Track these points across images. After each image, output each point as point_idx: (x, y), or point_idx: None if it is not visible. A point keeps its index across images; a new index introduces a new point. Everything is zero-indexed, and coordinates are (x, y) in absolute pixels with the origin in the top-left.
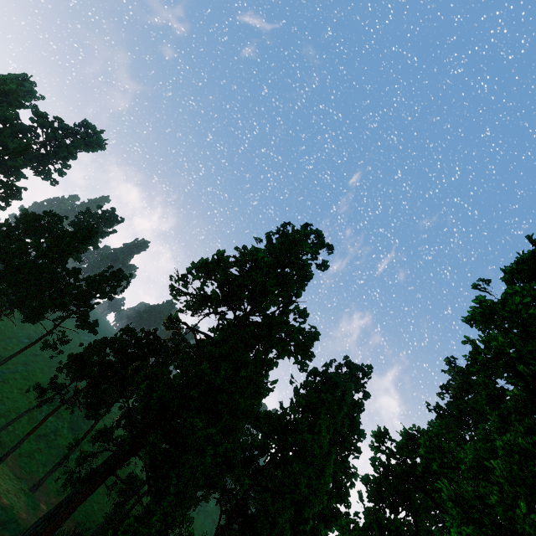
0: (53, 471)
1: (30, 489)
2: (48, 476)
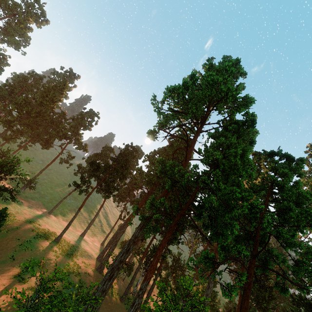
0: (89, 226)
1: (81, 236)
2: (88, 229)
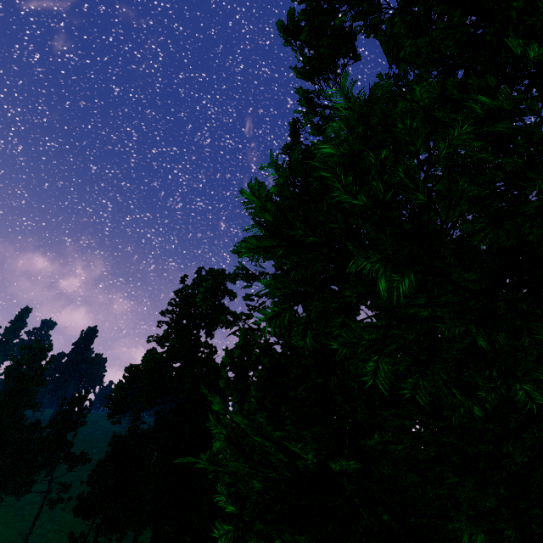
0: None
1: None
2: None
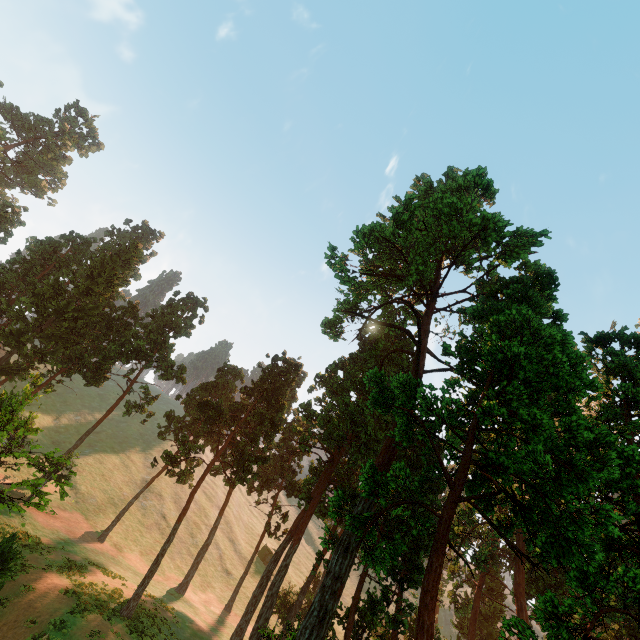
0: (198, 563)
1: (178, 591)
2: (194, 570)
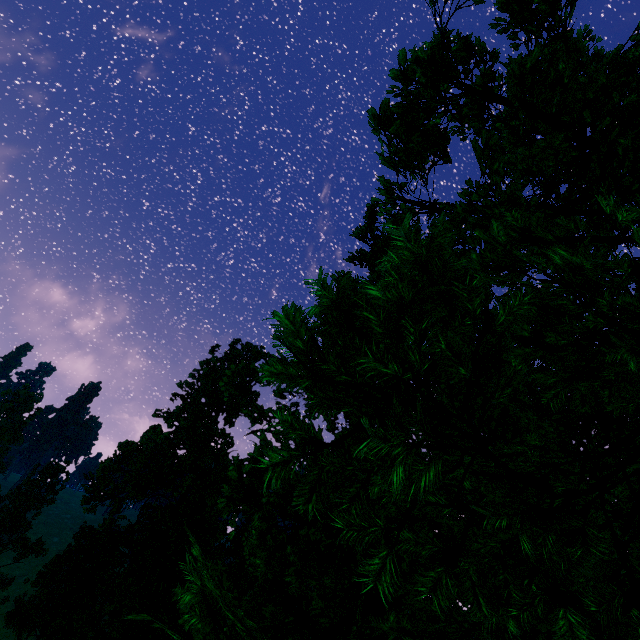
0: None
1: None
2: None
